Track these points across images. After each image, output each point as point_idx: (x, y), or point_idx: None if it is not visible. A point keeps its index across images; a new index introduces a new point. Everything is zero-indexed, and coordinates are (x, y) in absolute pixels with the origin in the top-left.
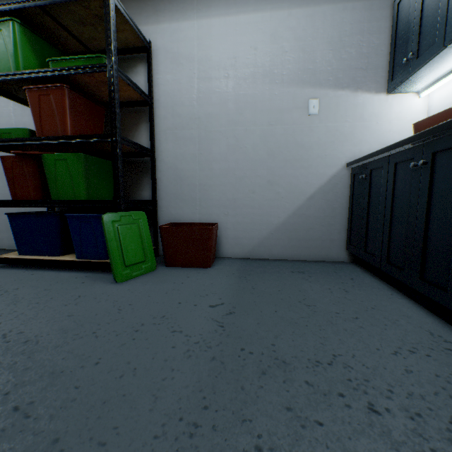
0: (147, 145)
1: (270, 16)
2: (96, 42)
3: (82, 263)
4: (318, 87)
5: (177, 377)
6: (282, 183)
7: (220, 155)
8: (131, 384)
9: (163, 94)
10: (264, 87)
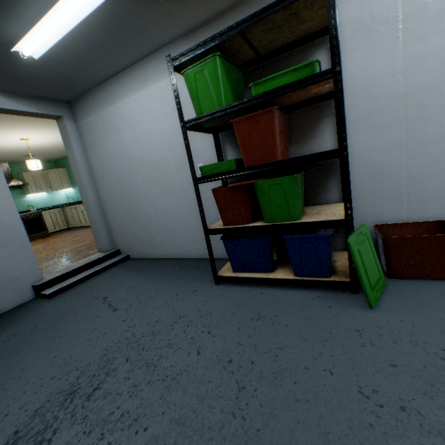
0: (331, 143)
1: None
2: (271, 44)
3: (305, 281)
4: None
5: None
6: None
7: (441, 135)
8: None
9: (350, 79)
10: None
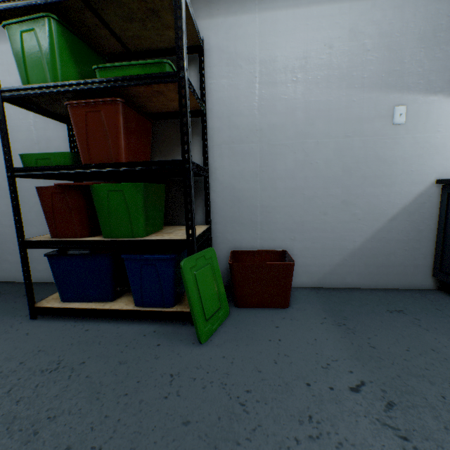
0: (198, 162)
1: (349, 7)
2: (139, 41)
3: (144, 312)
4: (406, 92)
5: None
6: (359, 203)
7: (286, 172)
8: None
9: (217, 102)
10: (340, 93)
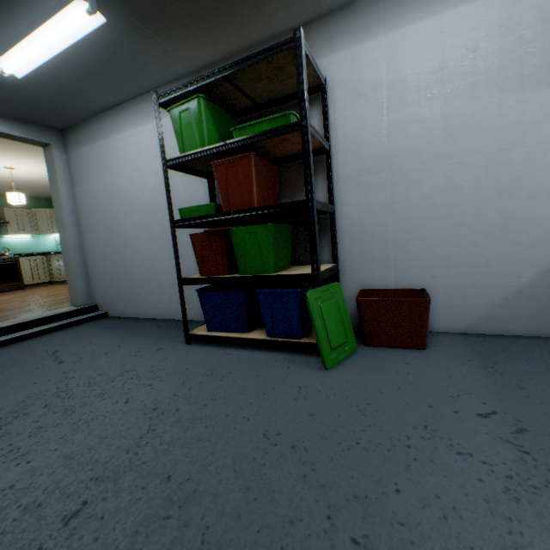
0: (324, 200)
1: None
2: (266, 94)
3: (275, 342)
4: None
5: (526, 533)
6: (525, 230)
7: (422, 201)
8: (468, 532)
9: (341, 137)
10: (490, 100)
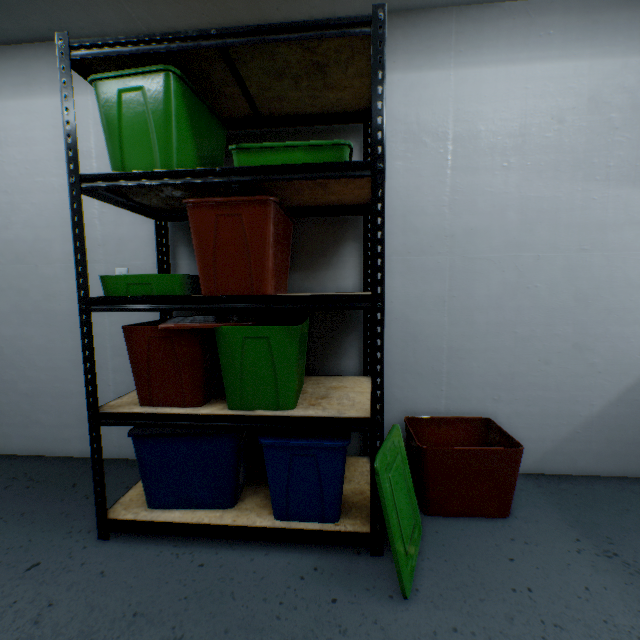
0: (354, 280)
1: (588, 67)
2: (279, 103)
3: (292, 532)
4: None
5: None
6: (600, 349)
7: (489, 299)
8: None
9: (387, 194)
10: (573, 187)
